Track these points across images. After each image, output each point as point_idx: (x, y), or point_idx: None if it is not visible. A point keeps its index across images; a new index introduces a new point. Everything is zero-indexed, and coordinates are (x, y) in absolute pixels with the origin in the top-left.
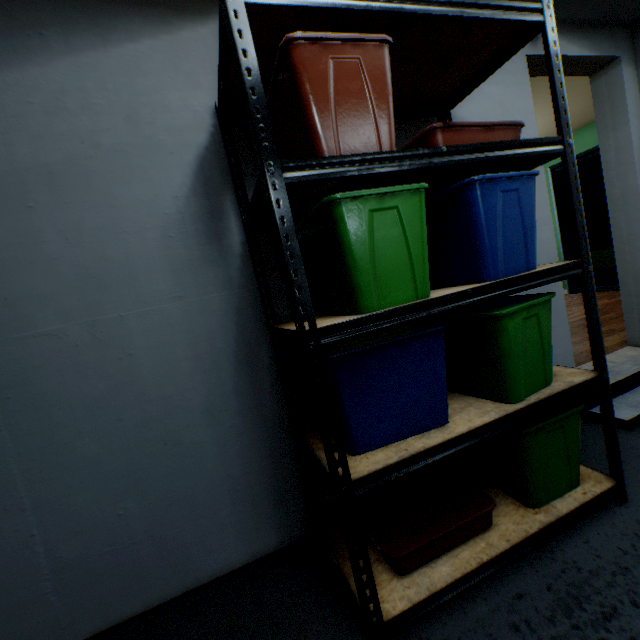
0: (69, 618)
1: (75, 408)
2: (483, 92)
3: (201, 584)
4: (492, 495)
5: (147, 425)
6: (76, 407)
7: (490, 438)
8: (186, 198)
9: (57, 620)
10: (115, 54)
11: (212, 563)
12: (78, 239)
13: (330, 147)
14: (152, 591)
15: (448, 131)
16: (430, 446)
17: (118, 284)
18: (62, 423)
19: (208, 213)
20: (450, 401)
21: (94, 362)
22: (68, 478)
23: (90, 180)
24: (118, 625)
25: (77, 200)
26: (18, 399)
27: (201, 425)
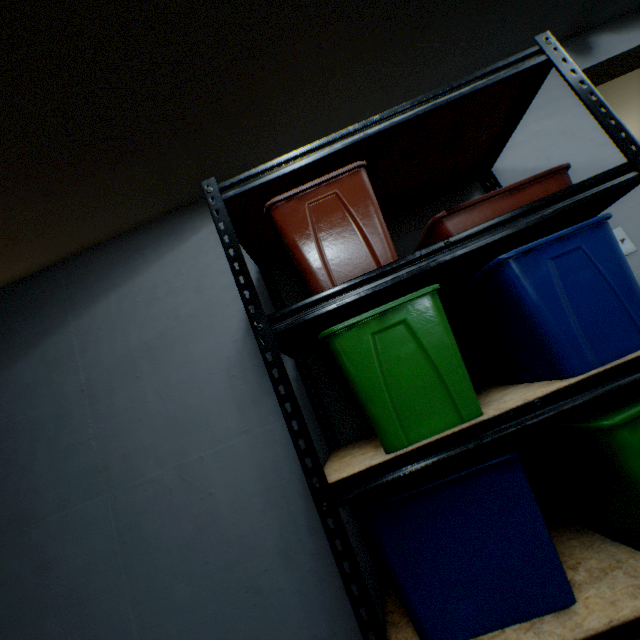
0: None
1: (171, 550)
2: (532, 132)
3: None
4: None
5: (229, 568)
6: (172, 549)
7: None
8: (243, 339)
9: None
10: (185, 247)
11: None
12: (168, 394)
13: (323, 280)
14: None
15: (457, 215)
16: None
17: (197, 427)
18: (162, 566)
19: None
20: (586, 551)
21: (183, 503)
22: (168, 625)
23: (174, 345)
24: None
25: (166, 363)
26: (132, 542)
27: (279, 568)
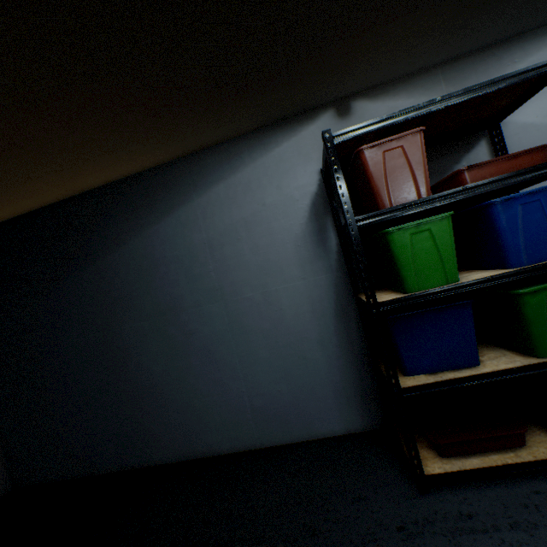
0: (258, 435)
1: (258, 334)
2: (540, 92)
3: (318, 438)
4: (534, 428)
5: (289, 346)
6: (258, 333)
7: (511, 379)
8: (306, 223)
9: (253, 434)
10: (270, 156)
11: (324, 428)
12: (257, 252)
13: (384, 200)
14: (294, 434)
15: (472, 169)
16: (458, 377)
17: (274, 273)
18: (253, 341)
19: (317, 230)
20: (489, 351)
21: (265, 312)
22: (256, 367)
23: (261, 222)
24: (279, 446)
25: (256, 233)
26: (236, 328)
27: (316, 349)
